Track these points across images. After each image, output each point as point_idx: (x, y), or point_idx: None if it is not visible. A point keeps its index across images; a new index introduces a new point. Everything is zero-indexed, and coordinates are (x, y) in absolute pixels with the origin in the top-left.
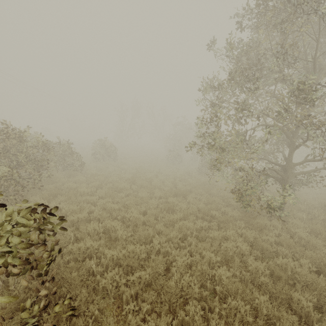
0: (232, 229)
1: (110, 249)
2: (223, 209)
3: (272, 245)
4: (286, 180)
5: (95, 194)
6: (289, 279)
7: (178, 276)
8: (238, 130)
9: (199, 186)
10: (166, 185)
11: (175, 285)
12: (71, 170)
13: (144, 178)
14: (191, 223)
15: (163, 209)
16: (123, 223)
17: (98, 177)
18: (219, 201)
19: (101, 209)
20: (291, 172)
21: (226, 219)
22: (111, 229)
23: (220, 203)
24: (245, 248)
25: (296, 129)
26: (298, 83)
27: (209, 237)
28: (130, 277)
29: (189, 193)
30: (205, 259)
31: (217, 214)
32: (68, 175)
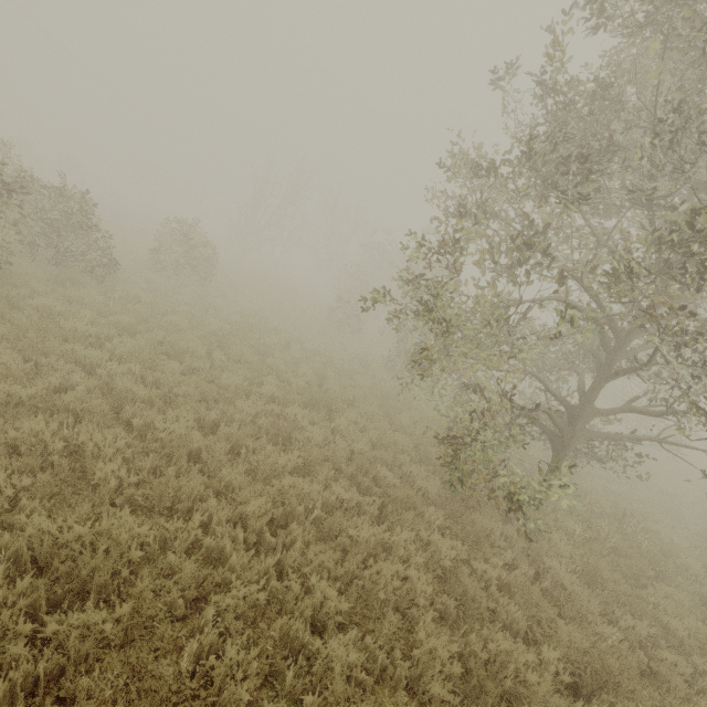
0: (411, 526)
1: (63, 506)
2: (409, 469)
3: (490, 588)
4: (567, 442)
5: (107, 345)
6: (503, 706)
7: (212, 638)
8: (500, 293)
9: (376, 399)
10: (301, 373)
11: (174, 685)
12: (74, 268)
13: (256, 342)
14: (317, 487)
15: (266, 431)
16: (143, 439)
17: (137, 306)
18: (407, 447)
19: (97, 388)
20: (583, 428)
21: (405, 496)
22: (92, 450)
23: (407, 451)
24: (424, 587)
25: (628, 332)
26: (688, 216)
27: (347, 535)
28: (53, 619)
29: (343, 409)
30: (310, 598)
31: (390, 477)
32: (60, 280)
